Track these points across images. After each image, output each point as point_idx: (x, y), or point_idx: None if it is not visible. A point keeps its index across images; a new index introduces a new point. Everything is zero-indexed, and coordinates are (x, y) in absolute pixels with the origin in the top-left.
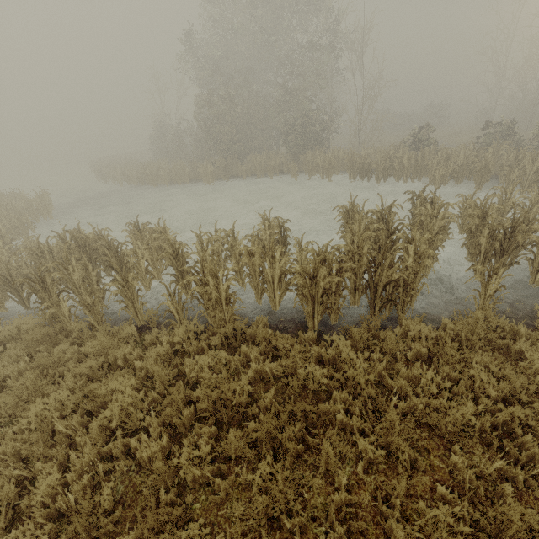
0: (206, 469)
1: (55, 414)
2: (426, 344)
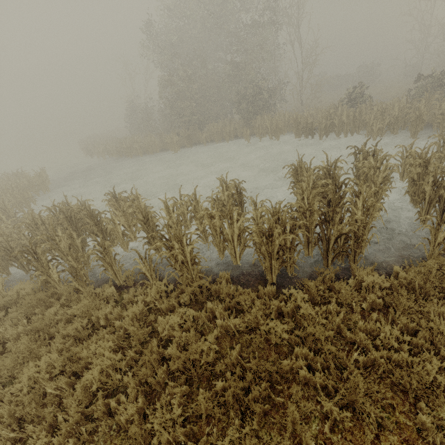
0: (179, 432)
1: (45, 376)
2: (381, 295)
